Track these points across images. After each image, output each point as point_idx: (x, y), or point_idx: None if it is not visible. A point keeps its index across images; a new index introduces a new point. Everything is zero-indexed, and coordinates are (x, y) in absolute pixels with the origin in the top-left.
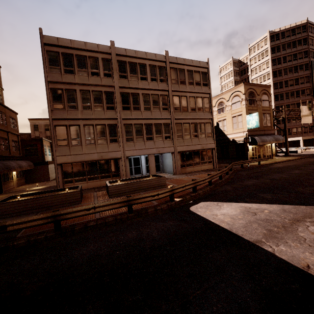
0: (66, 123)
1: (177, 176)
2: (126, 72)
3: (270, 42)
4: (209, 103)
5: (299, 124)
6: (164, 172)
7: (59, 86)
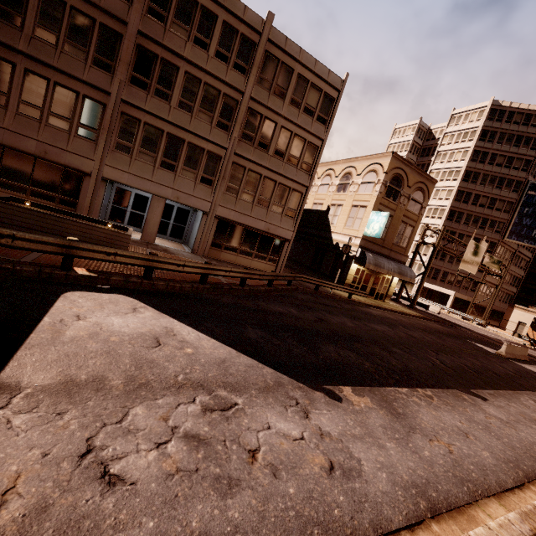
0: None
1: (190, 256)
2: (167, 10)
3: (486, 119)
4: (316, 157)
5: (462, 272)
6: (186, 245)
7: None
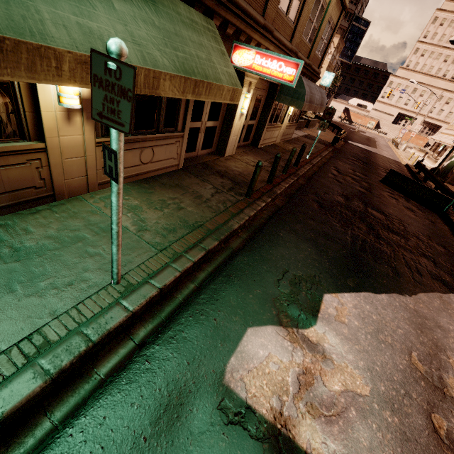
0: None
1: None
2: None
3: None
4: None
5: None
6: None
7: None
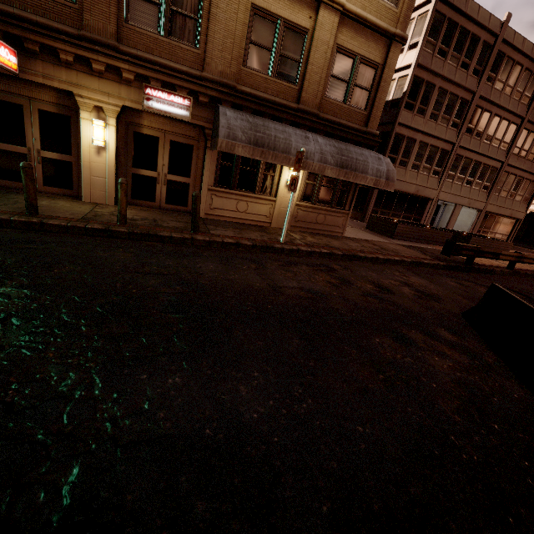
0: (406, 133)
1: None
2: (496, 74)
3: None
4: None
5: None
6: None
7: (422, 75)
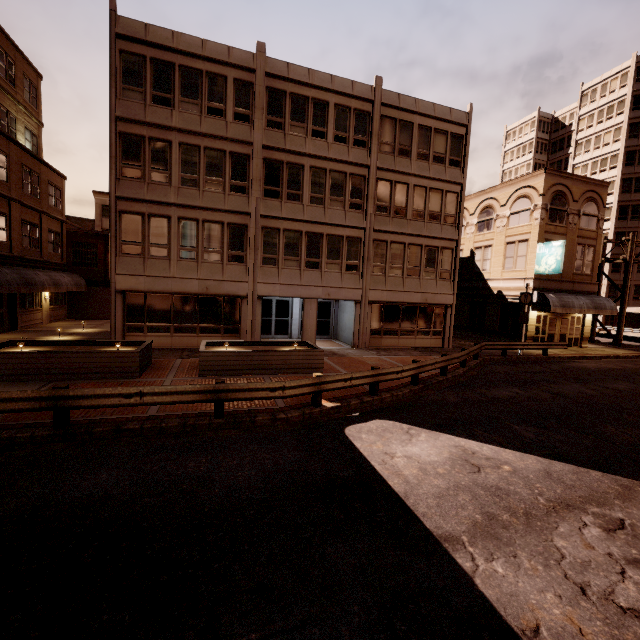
0: (144, 209)
1: (358, 353)
2: (282, 116)
3: (634, 82)
4: (458, 205)
5: None
6: (337, 340)
7: (138, 130)
